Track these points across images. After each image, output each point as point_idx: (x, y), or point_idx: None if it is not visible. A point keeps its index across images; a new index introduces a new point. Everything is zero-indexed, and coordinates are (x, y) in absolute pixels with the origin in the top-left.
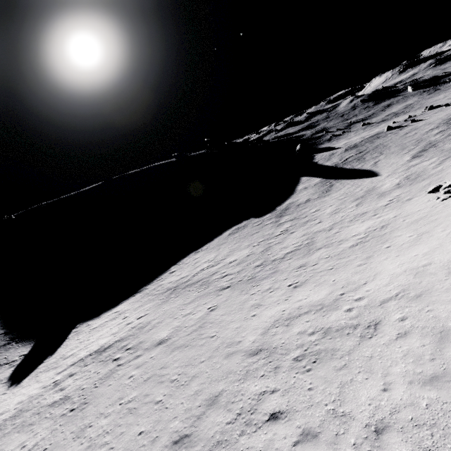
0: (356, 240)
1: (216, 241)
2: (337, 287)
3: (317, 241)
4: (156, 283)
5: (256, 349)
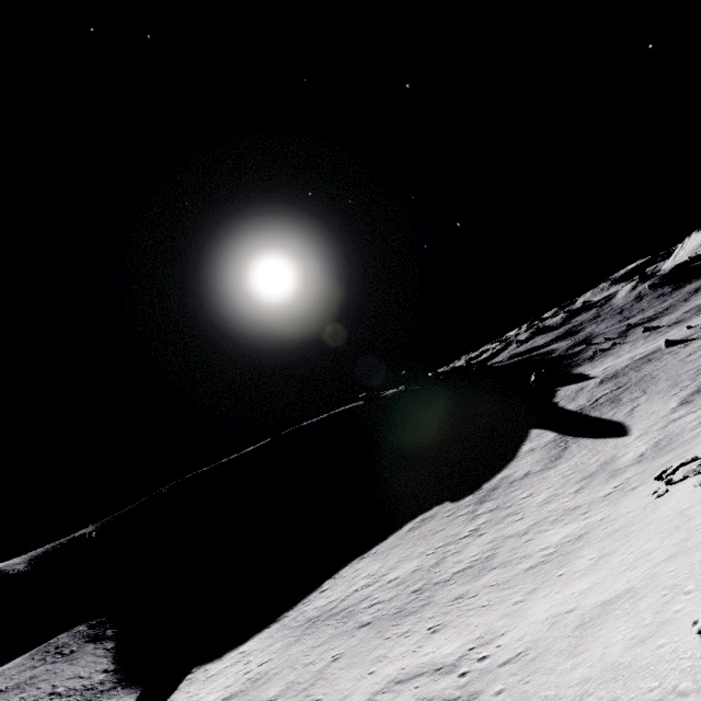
0: (539, 558)
1: (390, 540)
2: (474, 636)
3: (498, 554)
4: (300, 608)
5: None
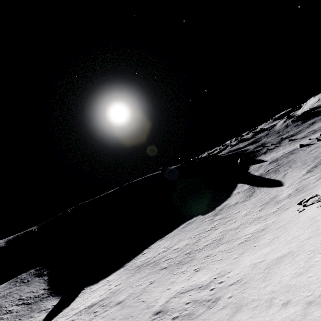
0: (244, 239)
1: (174, 232)
2: (216, 273)
3: (225, 237)
4: (133, 261)
5: (159, 311)
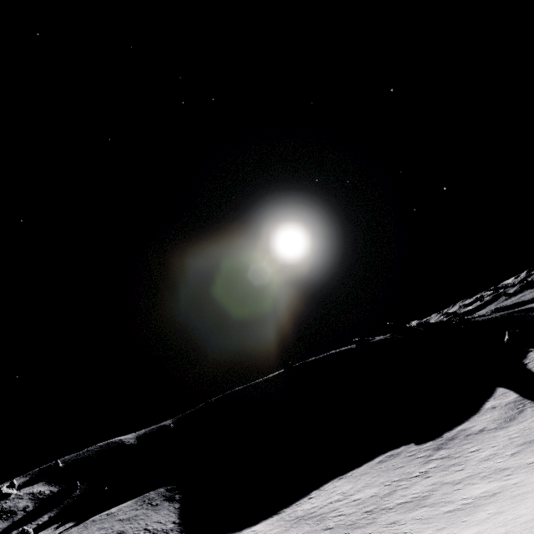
0: (458, 505)
1: (363, 468)
2: None
3: (432, 495)
4: (293, 507)
5: None
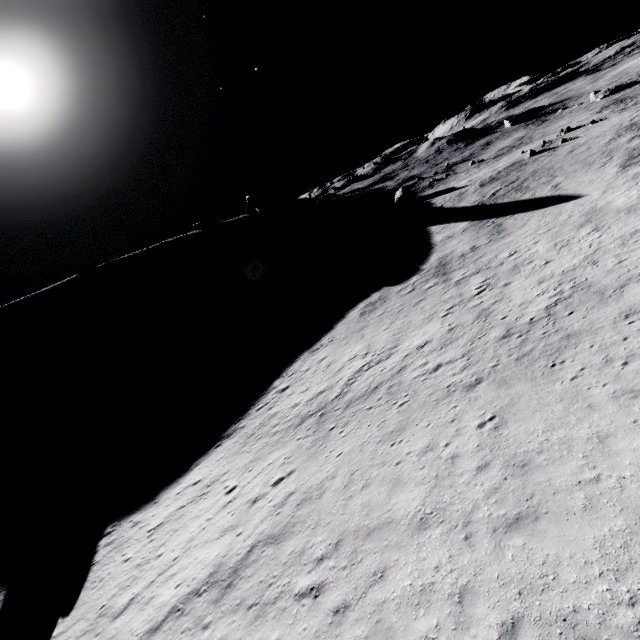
0: None
1: (343, 328)
2: None
3: (593, 280)
4: (260, 414)
5: None
